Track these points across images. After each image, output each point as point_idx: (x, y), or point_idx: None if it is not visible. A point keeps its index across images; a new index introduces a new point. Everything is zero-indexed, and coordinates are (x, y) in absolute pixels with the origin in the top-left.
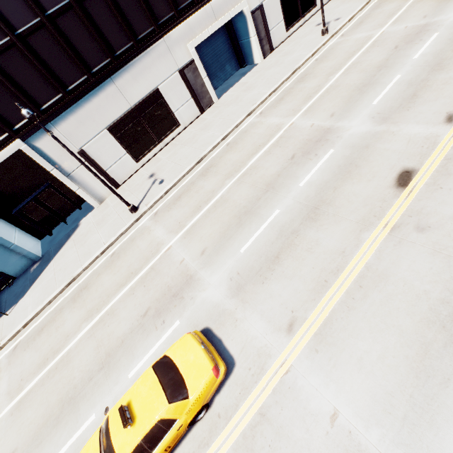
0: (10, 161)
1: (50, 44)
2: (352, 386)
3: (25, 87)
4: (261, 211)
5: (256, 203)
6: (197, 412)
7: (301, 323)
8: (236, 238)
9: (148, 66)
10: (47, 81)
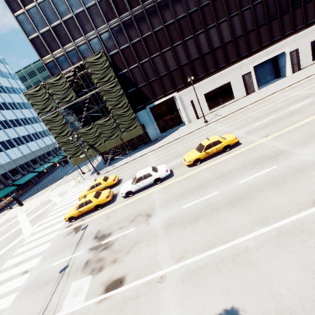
0: (167, 101)
1: (198, 63)
2: (283, 142)
3: (185, 76)
4: (266, 117)
5: (265, 115)
6: (226, 147)
7: (271, 135)
8: (252, 123)
9: (229, 73)
10: (192, 75)
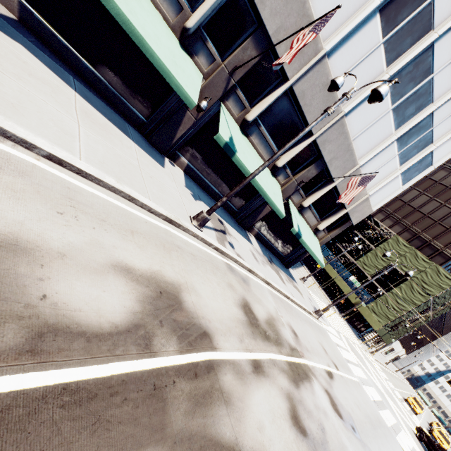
0: None
1: None
2: None
3: None
4: None
5: None
6: None
7: None
8: None
9: None
10: None
